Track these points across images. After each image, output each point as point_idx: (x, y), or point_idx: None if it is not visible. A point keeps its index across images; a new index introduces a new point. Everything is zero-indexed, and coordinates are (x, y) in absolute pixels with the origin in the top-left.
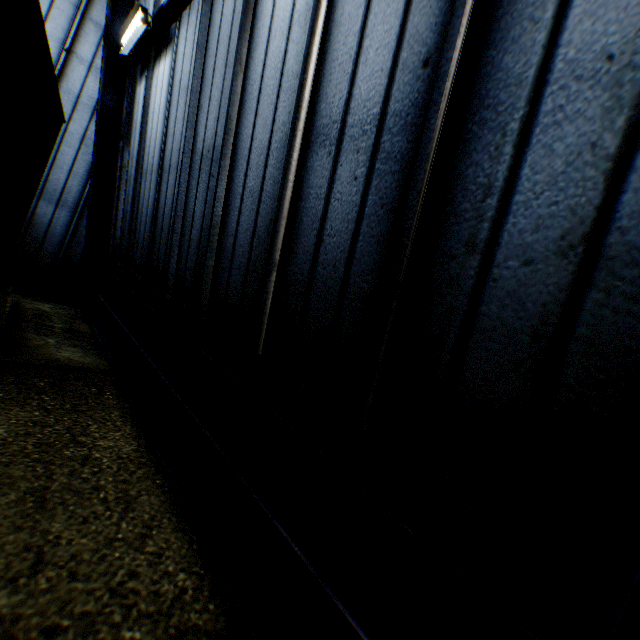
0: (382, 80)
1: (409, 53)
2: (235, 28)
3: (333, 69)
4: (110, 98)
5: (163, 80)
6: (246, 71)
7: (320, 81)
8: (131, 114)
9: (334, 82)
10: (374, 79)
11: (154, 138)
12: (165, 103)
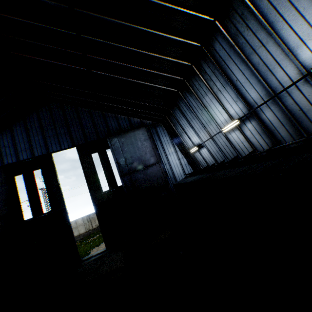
0: (267, 146)
1: (268, 144)
2: (226, 143)
3: (257, 146)
4: (188, 159)
5: (205, 152)
6: (235, 148)
7: (255, 148)
8: (196, 159)
9: (258, 147)
10: (265, 146)
11: (211, 161)
12: (210, 155)
